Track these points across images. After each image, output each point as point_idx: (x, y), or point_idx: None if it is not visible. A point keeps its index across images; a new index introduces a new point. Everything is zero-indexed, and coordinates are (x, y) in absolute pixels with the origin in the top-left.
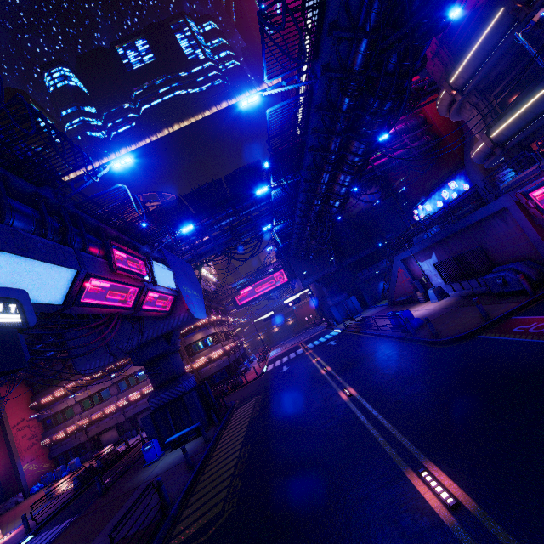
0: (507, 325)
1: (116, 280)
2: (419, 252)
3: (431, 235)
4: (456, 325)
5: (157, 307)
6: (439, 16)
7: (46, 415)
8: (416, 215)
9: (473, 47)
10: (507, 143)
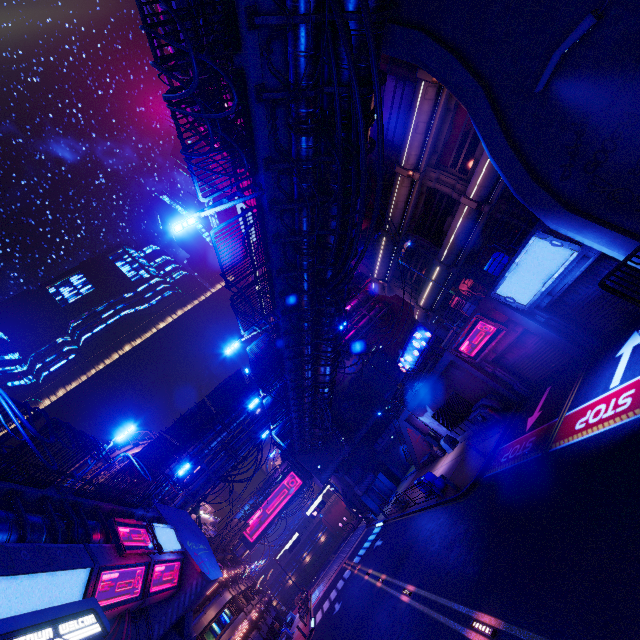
0: (497, 457)
1: (124, 565)
2: (416, 409)
3: (416, 391)
4: (468, 471)
5: (165, 584)
6: (345, 283)
7: None
8: (402, 367)
9: (379, 256)
10: (433, 307)
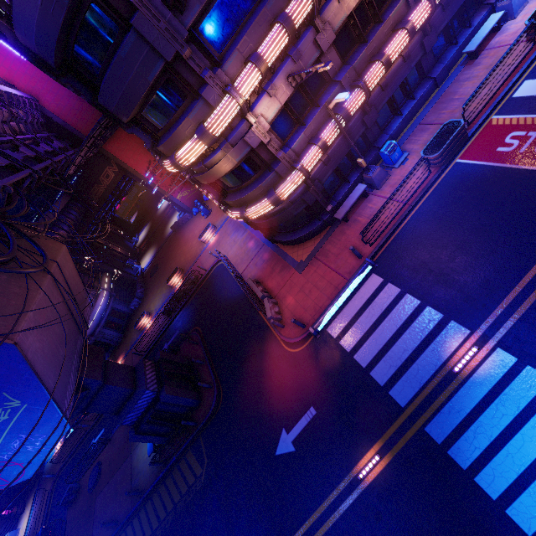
0: None
1: None
2: None
3: None
4: None
5: None
6: None
7: None
8: None
9: None
10: None
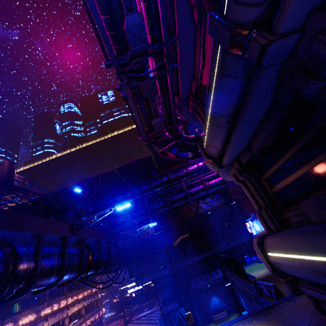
0: None
1: None
2: None
3: None
4: None
5: None
6: None
7: None
8: (249, 227)
9: (208, 108)
10: (300, 279)
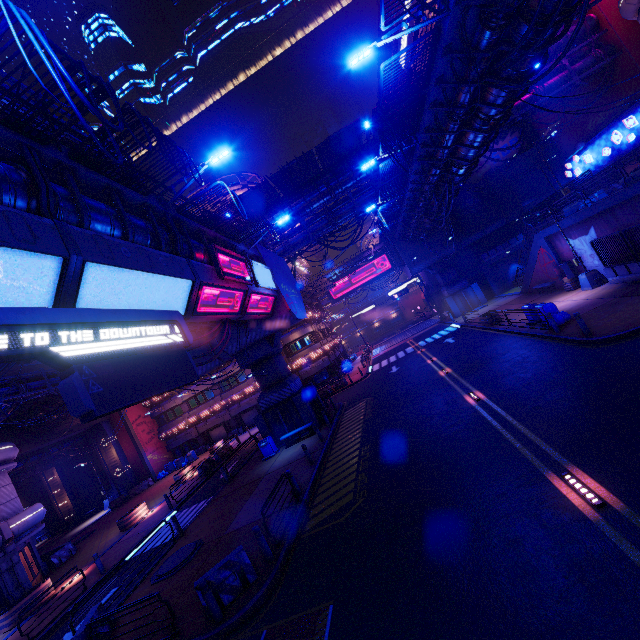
0: None
1: (223, 286)
2: (571, 227)
3: (591, 203)
4: (616, 320)
5: (260, 309)
6: None
7: (158, 412)
8: (569, 170)
9: None
10: None
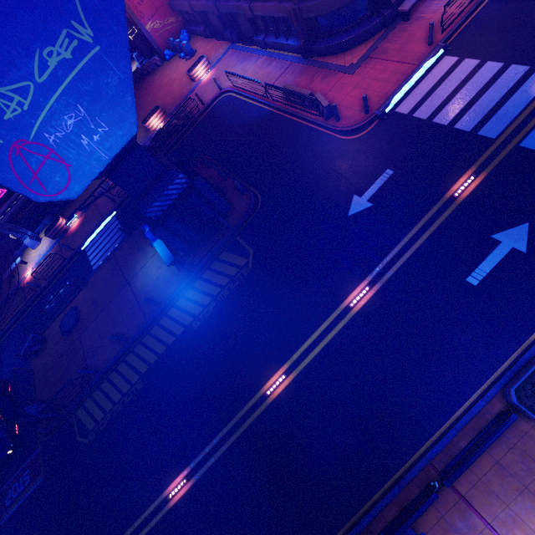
0: None
1: None
2: None
3: None
4: None
5: None
6: None
7: None
8: None
9: None
10: None
